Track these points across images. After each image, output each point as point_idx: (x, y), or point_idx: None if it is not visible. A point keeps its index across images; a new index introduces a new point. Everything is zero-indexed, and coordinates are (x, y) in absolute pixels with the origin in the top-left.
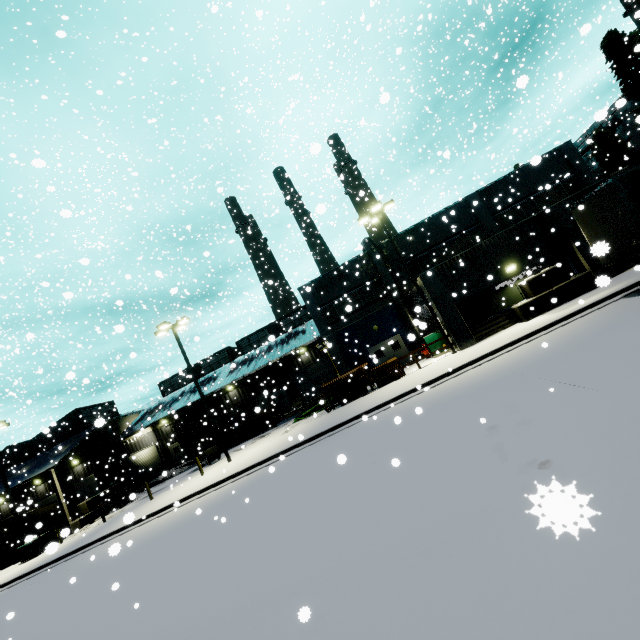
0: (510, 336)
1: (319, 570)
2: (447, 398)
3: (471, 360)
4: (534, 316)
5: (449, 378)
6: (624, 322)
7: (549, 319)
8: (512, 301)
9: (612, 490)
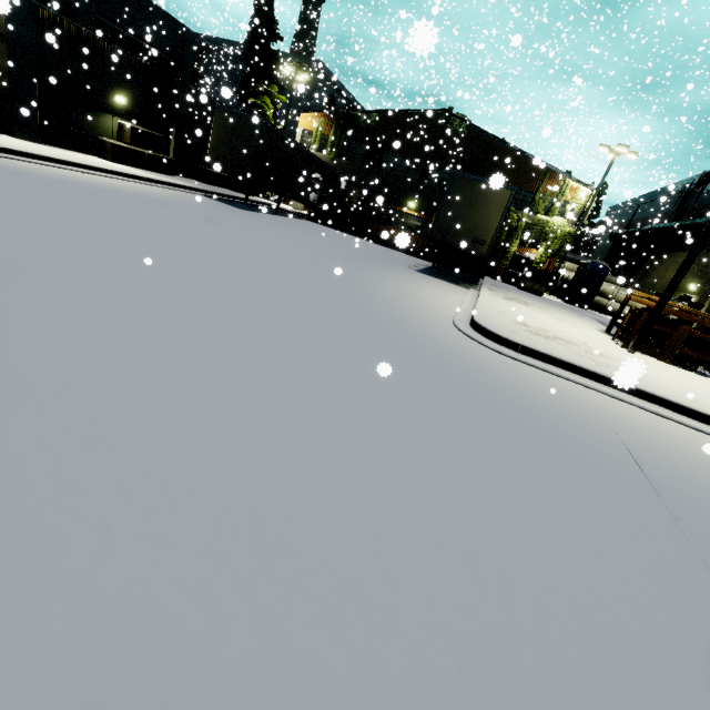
0: (106, 165)
1: (122, 256)
2: (73, 183)
3: (69, 161)
4: (121, 162)
5: (38, 162)
6: (222, 210)
7: (147, 175)
8: (101, 132)
9: (294, 264)
